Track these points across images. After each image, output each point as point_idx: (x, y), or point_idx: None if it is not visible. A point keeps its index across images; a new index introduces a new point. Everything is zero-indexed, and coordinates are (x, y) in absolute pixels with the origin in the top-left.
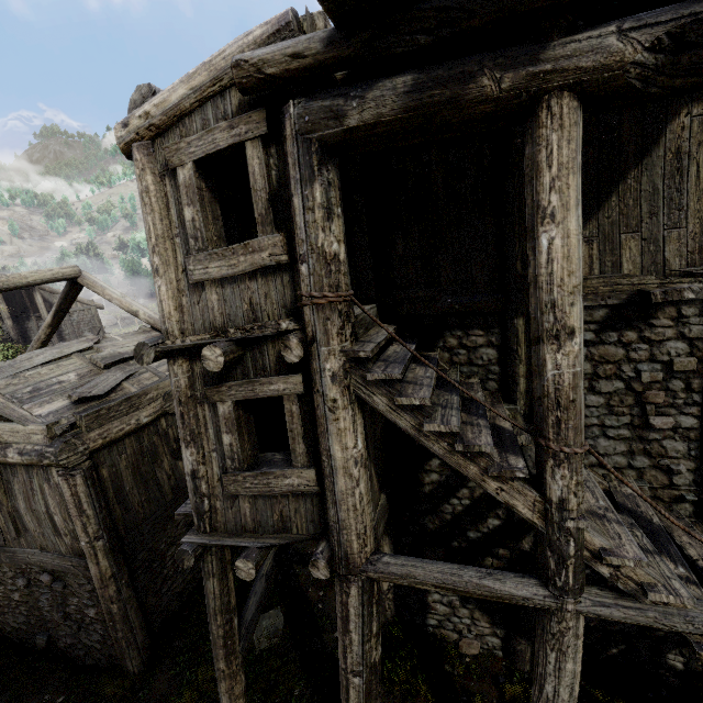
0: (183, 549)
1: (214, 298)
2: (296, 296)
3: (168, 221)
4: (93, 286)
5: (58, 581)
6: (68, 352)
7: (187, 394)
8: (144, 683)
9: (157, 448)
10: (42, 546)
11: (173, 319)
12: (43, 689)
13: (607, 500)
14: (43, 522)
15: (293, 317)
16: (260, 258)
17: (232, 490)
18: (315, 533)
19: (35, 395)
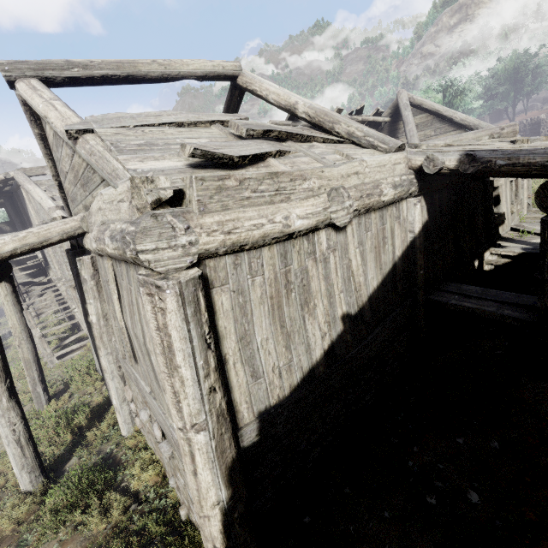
0: None
1: None
2: None
3: None
4: None
5: None
6: None
7: None
8: None
9: None
10: None
11: None
12: None
13: (22, 273)
14: None
15: None
16: None
17: None
18: None
19: None
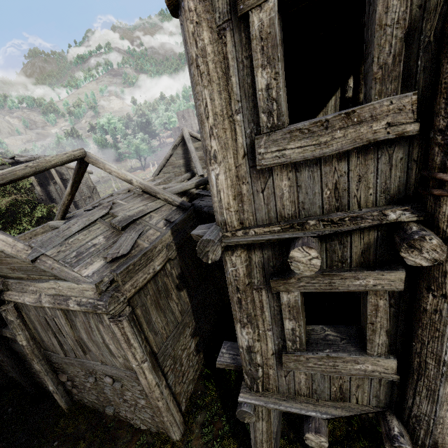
0: (245, 410)
1: (285, 184)
2: (408, 177)
3: (226, 93)
4: (96, 163)
5: (116, 382)
6: (93, 219)
7: (245, 283)
8: (184, 447)
9: (167, 286)
10: (102, 361)
11: (231, 209)
12: (117, 444)
13: None
14: (101, 348)
15: (411, 207)
16: (370, 131)
17: (291, 366)
18: (377, 405)
19: (80, 259)
